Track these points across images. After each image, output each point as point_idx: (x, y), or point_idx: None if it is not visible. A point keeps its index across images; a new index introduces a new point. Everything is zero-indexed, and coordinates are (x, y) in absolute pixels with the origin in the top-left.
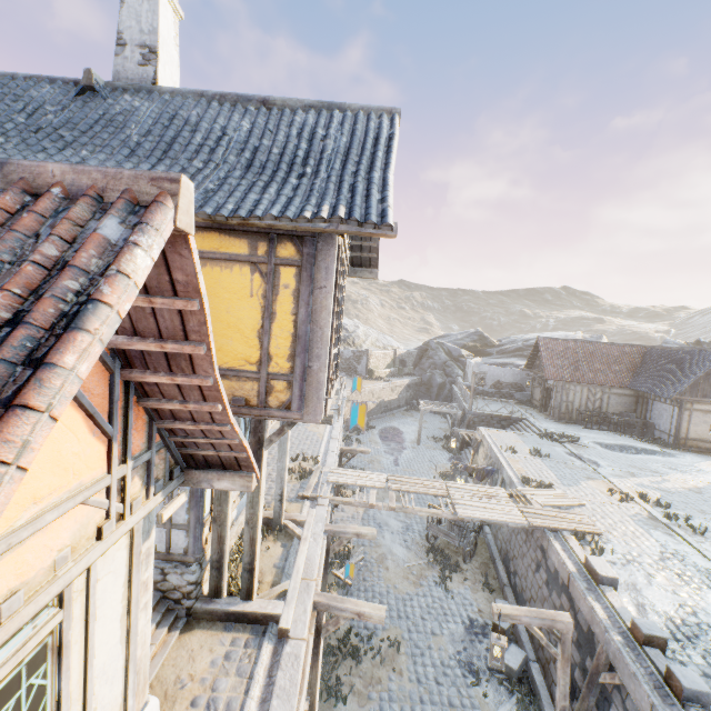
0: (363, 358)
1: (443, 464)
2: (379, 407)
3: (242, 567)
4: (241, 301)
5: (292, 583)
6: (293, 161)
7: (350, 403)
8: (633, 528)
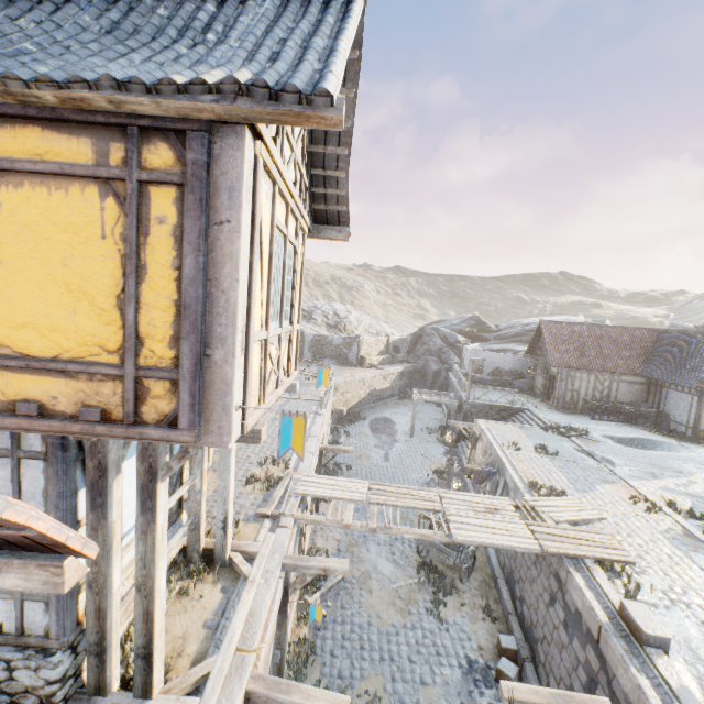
0: (354, 344)
1: (438, 459)
2: (370, 396)
3: (134, 651)
4: (87, 246)
5: (219, 662)
6: (189, 26)
7: (339, 393)
8: (669, 550)
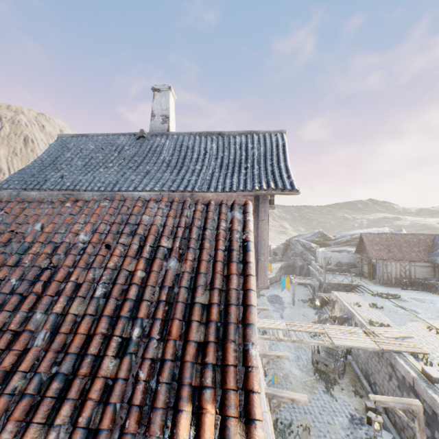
0: None
1: (312, 317)
2: None
3: None
4: None
5: None
6: (240, 161)
7: None
8: None
